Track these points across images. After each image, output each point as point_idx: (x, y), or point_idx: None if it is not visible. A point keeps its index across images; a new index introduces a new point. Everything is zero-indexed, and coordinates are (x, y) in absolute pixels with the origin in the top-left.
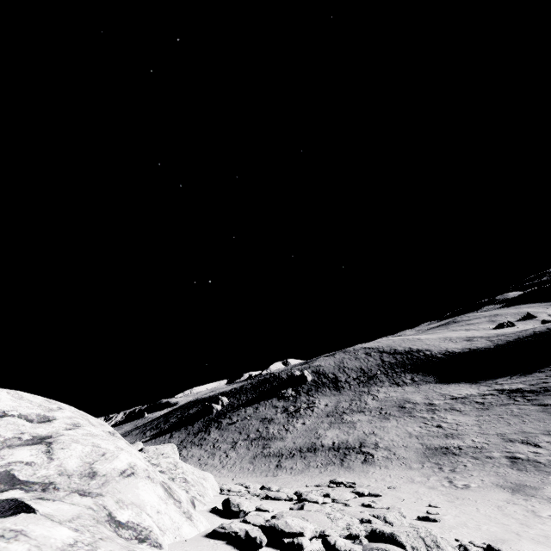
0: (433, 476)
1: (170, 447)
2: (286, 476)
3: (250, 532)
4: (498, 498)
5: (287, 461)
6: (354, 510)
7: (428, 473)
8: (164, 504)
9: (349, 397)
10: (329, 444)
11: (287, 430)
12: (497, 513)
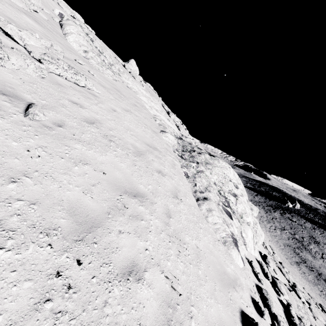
0: None
1: (256, 209)
2: (296, 271)
3: (268, 273)
4: None
5: (305, 267)
6: (315, 323)
7: None
8: (251, 240)
9: None
10: None
11: (323, 258)
12: None
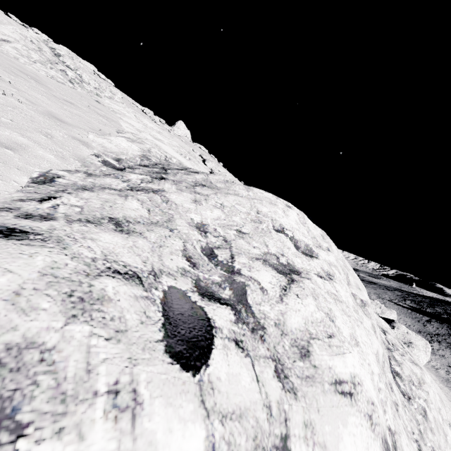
0: None
1: (423, 343)
2: None
3: None
4: None
5: None
6: None
7: None
8: None
9: None
10: None
11: None
12: None
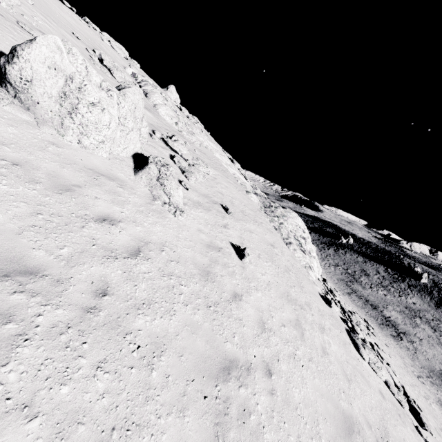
0: (416, 370)
1: (314, 247)
2: (348, 299)
3: (327, 286)
4: (425, 391)
5: (355, 296)
6: None
7: (417, 368)
8: (316, 268)
9: (439, 317)
10: (385, 315)
11: (371, 288)
12: (410, 381)
